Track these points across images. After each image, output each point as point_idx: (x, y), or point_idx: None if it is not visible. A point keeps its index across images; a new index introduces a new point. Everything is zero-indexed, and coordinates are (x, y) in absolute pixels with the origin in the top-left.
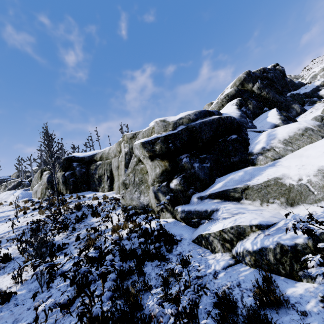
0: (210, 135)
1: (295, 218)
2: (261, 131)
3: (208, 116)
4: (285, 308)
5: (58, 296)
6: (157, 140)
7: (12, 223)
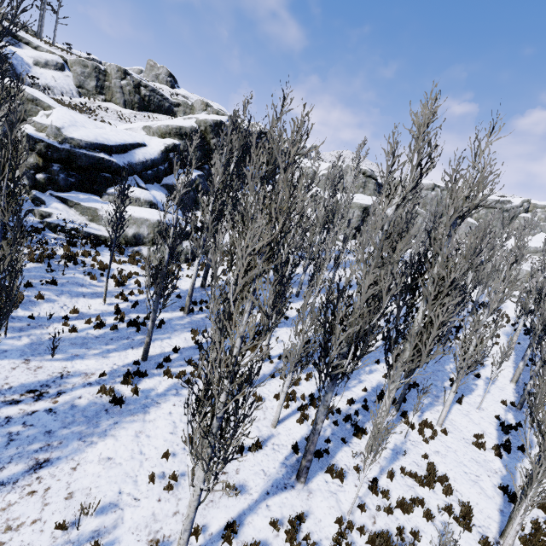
0: (86, 165)
1: (57, 214)
2: (138, 184)
3: (100, 150)
4: (40, 234)
5: None
6: (41, 142)
7: None
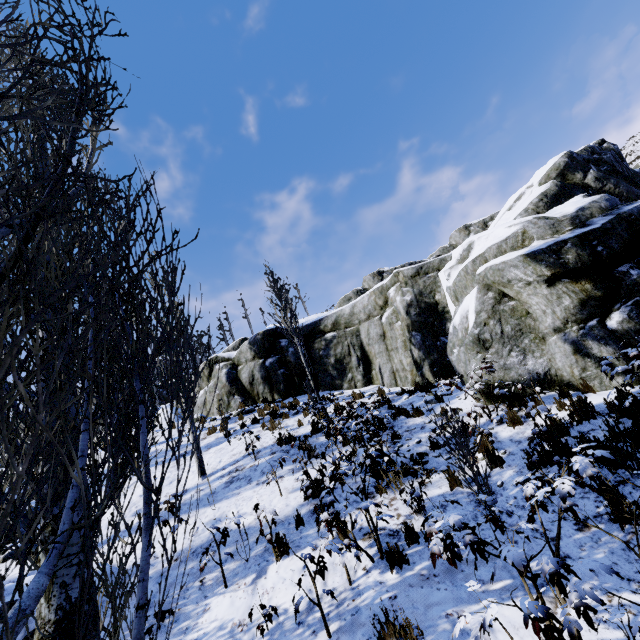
0: None
1: None
2: None
3: (620, 203)
4: None
5: (554, 517)
6: (562, 245)
7: (245, 443)
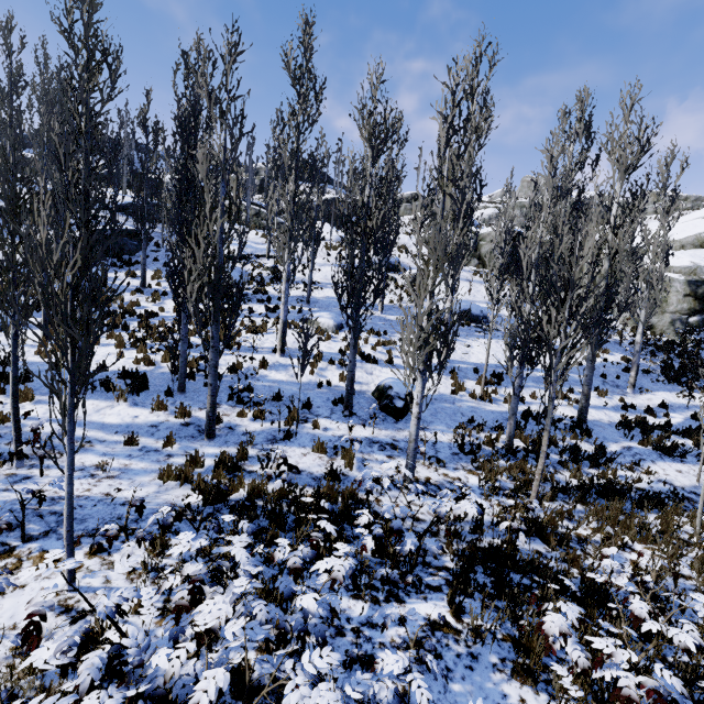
0: None
1: None
2: None
3: None
4: None
5: None
6: (702, 285)
7: None
